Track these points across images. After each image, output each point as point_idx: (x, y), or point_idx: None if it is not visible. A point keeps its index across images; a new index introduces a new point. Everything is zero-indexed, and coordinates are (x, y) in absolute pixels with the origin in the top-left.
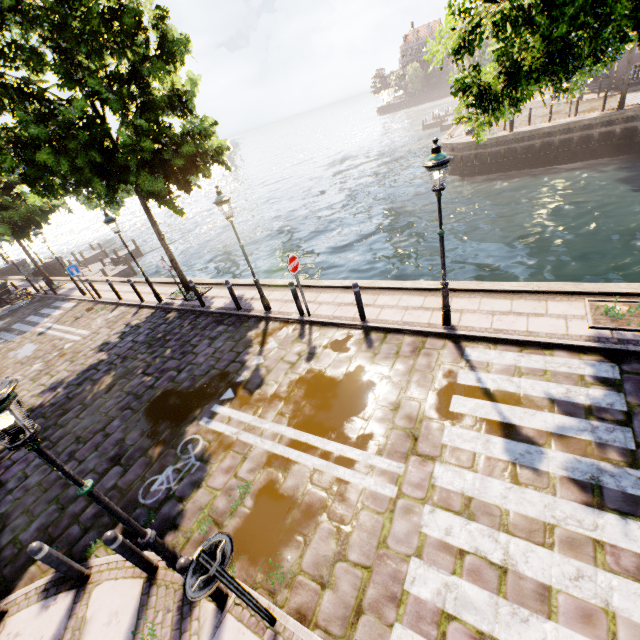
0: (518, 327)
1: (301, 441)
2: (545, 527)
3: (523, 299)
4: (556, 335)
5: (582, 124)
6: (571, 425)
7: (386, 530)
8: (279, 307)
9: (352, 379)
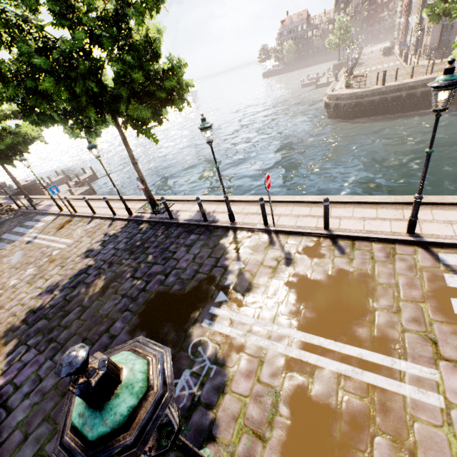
0: None
1: (314, 344)
2: None
3: None
4: None
5: None
6: None
7: (455, 447)
8: (242, 219)
9: (339, 282)
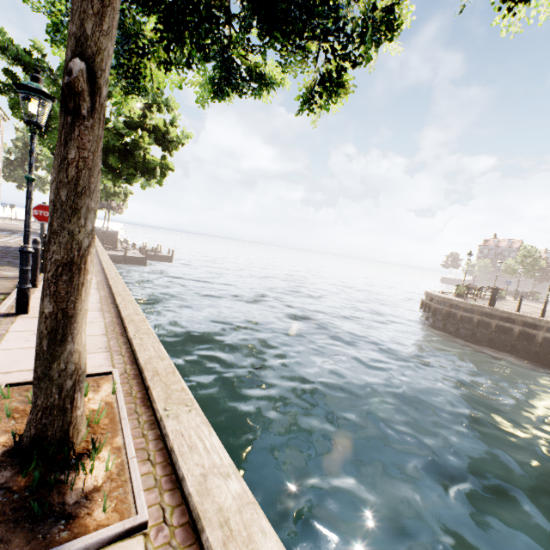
0: (10, 344)
1: None
2: None
3: (108, 339)
4: None
5: None
6: None
7: None
8: None
9: None
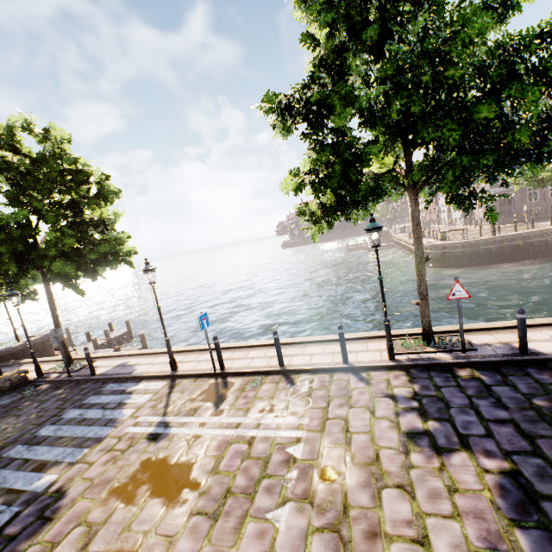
0: None
1: None
2: None
3: None
4: None
5: (551, 231)
6: None
7: None
8: None
9: None
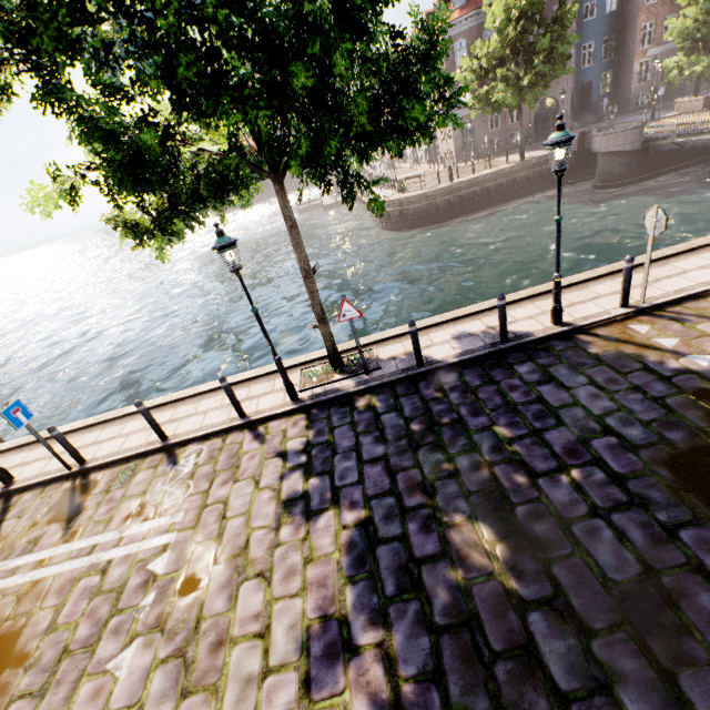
0: None
1: None
2: None
3: None
4: None
5: (505, 172)
6: None
7: None
8: (567, 315)
9: None
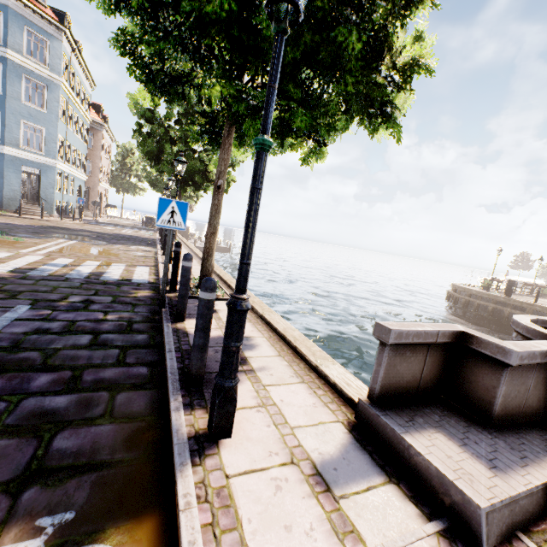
0: None
1: (55, 246)
2: (2, 262)
3: None
4: (169, 274)
5: None
6: (82, 272)
7: None
8: None
9: (108, 253)
